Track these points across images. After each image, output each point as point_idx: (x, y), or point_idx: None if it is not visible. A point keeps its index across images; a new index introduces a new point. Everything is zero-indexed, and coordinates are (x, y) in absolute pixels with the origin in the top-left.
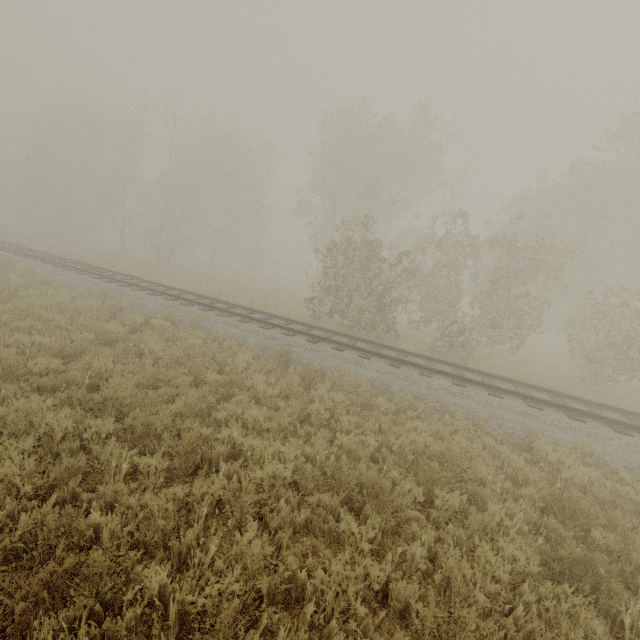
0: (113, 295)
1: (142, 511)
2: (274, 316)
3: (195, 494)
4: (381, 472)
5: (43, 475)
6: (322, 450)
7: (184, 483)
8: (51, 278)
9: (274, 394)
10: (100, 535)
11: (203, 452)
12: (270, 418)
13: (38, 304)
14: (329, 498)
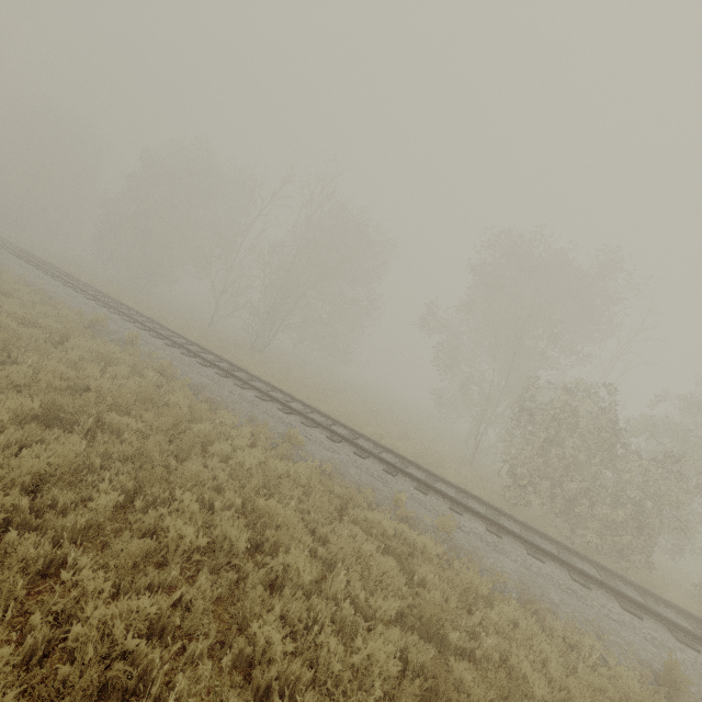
0: (301, 441)
1: None
2: (503, 513)
3: None
4: None
5: None
6: None
7: None
8: (194, 381)
9: None
10: None
11: None
12: None
13: (232, 462)
14: None
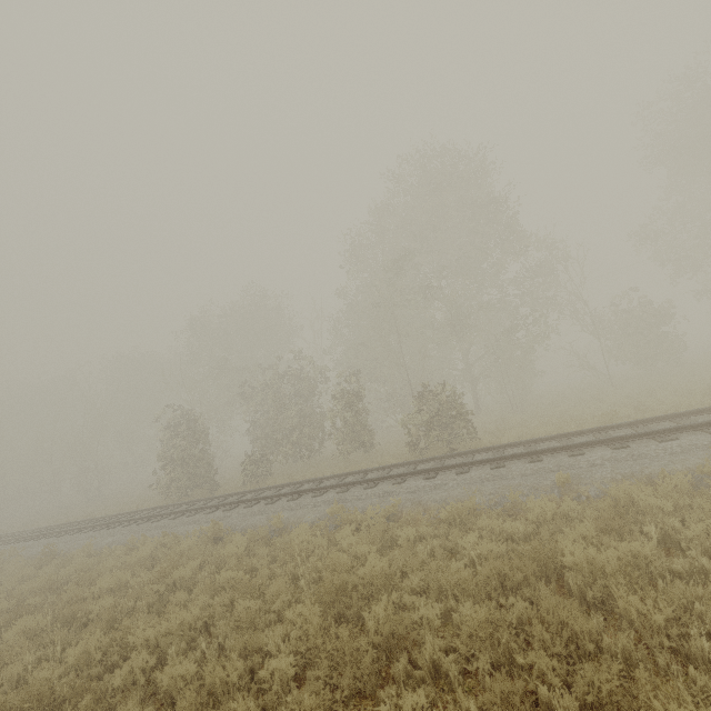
0: None
1: None
2: (104, 517)
3: None
4: None
5: None
6: None
7: None
8: None
9: None
10: None
11: None
12: None
13: None
14: None
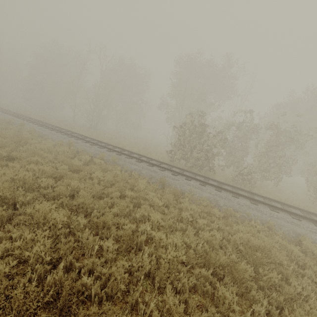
0: (73, 144)
1: (112, 278)
2: (153, 159)
3: (132, 265)
4: (227, 255)
5: (53, 249)
6: (194, 241)
7: (124, 256)
8: (42, 134)
9: (161, 204)
10: (87, 289)
11: (133, 239)
12: (162, 218)
13: (38, 147)
14: (205, 272)
